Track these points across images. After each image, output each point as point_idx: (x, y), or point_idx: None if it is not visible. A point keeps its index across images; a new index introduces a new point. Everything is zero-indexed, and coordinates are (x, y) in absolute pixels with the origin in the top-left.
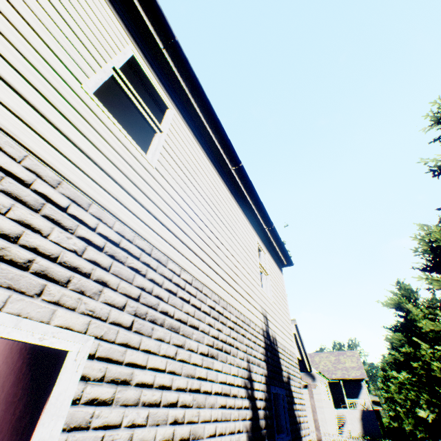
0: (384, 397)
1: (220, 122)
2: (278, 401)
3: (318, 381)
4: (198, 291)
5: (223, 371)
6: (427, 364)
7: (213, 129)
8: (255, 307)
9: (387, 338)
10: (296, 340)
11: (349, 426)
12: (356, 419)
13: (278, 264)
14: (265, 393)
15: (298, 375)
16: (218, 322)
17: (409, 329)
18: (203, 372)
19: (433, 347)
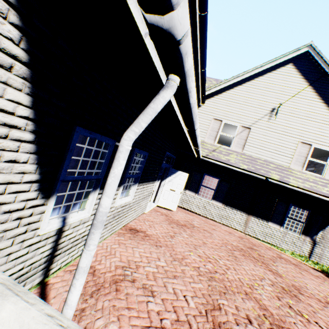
0: None
1: None
2: None
3: None
4: None
5: None
6: None
7: None
8: None
9: None
10: None
11: None
12: None
13: None
14: None
15: None
16: None
17: None
18: None
19: None
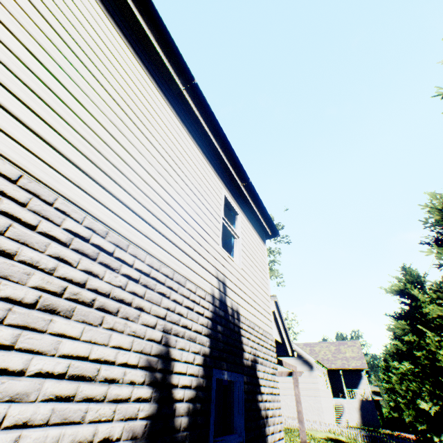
0: (385, 388)
1: (152, 3)
2: (233, 390)
3: (315, 370)
4: (39, 199)
5: (84, 339)
6: (432, 353)
7: (143, 14)
8: (202, 266)
9: (390, 328)
10: (276, 320)
11: (347, 416)
12: (355, 409)
13: (259, 233)
14: (199, 379)
15: (273, 360)
16: (91, 261)
17: (414, 316)
18: (2, 333)
19: (440, 335)
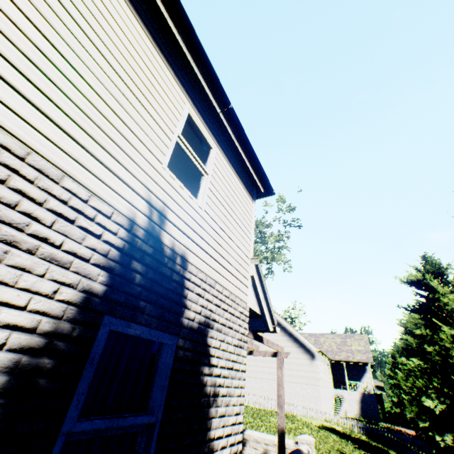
0: (389, 384)
1: None
2: (161, 355)
3: (317, 359)
4: None
5: None
6: (445, 350)
7: None
8: (114, 173)
9: (401, 323)
10: (255, 287)
11: (347, 407)
12: (355, 401)
13: (246, 186)
14: (64, 324)
15: (243, 331)
16: None
17: (430, 309)
18: None
19: None
